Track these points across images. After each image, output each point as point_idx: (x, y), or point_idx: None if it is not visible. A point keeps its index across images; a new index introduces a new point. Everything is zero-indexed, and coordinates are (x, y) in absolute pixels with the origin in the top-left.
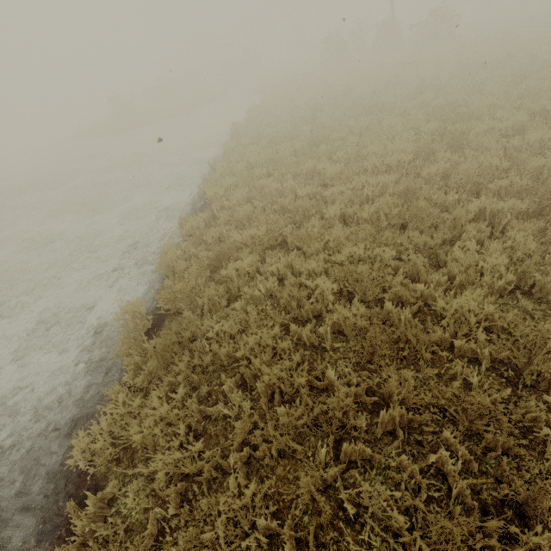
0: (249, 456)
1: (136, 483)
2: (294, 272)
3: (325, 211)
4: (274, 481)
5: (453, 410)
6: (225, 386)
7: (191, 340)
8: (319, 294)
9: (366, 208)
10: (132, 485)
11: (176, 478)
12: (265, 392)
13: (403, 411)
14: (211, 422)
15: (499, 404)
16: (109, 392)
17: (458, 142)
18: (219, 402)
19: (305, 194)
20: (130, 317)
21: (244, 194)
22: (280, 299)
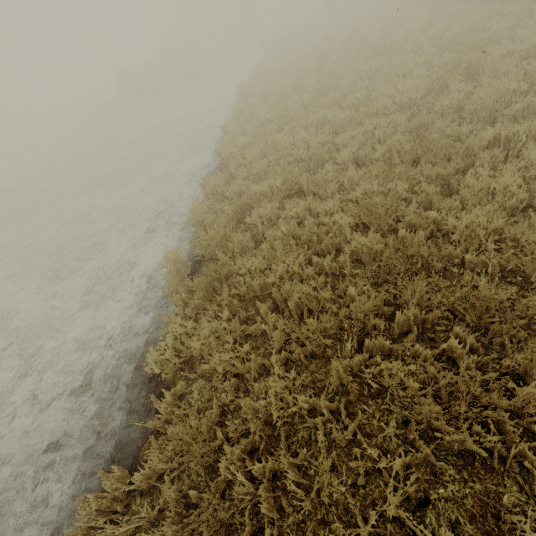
0: (286, 360)
1: (198, 384)
2: (311, 216)
3: (338, 156)
4: (309, 374)
5: (462, 307)
6: (261, 309)
7: (226, 280)
8: (337, 229)
9: (378, 148)
10: (195, 384)
11: (230, 377)
12: (295, 311)
13: (417, 313)
14: (252, 338)
15: (505, 301)
16: (167, 319)
17: (473, 71)
18: (258, 318)
19: (317, 143)
20: (172, 264)
21: (258, 150)
22: (301, 236)
